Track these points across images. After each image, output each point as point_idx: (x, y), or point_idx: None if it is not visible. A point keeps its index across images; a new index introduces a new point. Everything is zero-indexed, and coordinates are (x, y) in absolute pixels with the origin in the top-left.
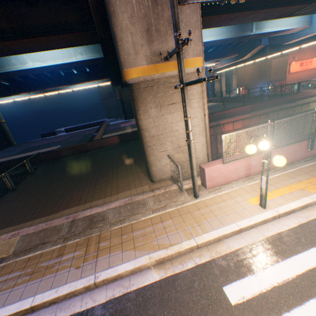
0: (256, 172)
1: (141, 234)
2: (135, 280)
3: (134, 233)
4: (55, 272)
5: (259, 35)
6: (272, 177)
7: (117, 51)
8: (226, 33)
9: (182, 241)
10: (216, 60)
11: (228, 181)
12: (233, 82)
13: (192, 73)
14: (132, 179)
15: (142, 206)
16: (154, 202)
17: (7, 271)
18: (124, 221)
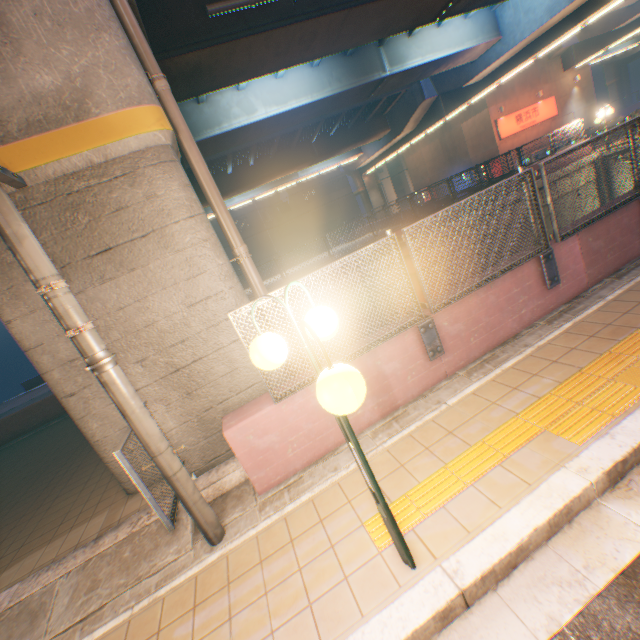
0: (416, 391)
1: None
2: None
3: None
4: None
5: (403, 75)
6: (458, 401)
7: None
8: (331, 84)
9: None
10: (351, 149)
11: (330, 445)
12: (409, 185)
13: (139, 153)
14: (87, 493)
15: (25, 629)
16: (73, 598)
17: None
18: None
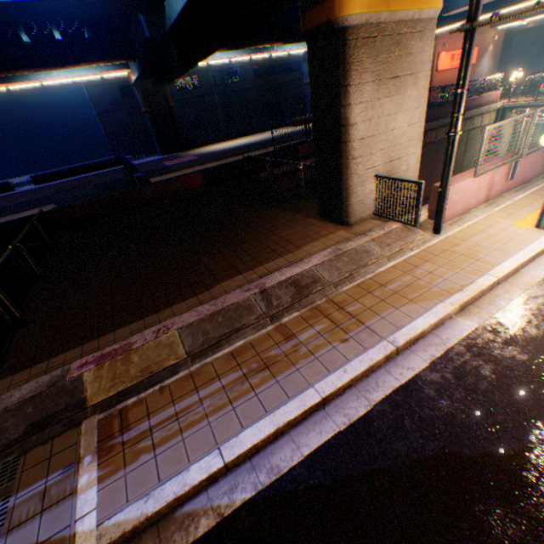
0: (495, 195)
1: (403, 286)
2: (444, 334)
3: (388, 287)
4: (310, 355)
5: None
6: (518, 199)
7: None
8: None
9: (474, 280)
10: None
11: (466, 209)
12: None
13: (429, 20)
14: (302, 229)
15: (367, 255)
16: (381, 248)
17: (207, 378)
18: (354, 278)
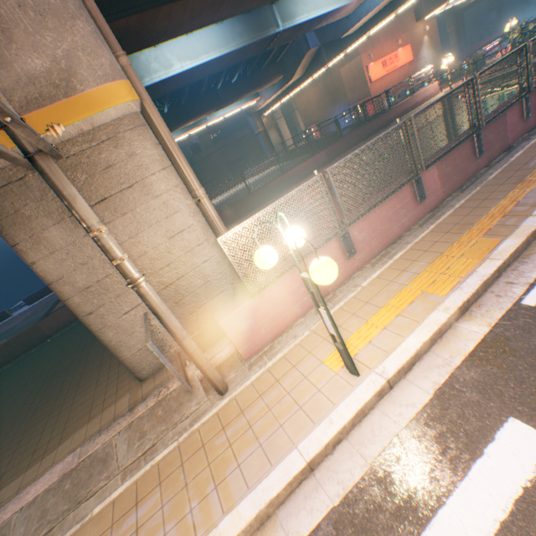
0: (339, 281)
1: None
2: None
3: None
4: None
5: (293, 30)
6: (368, 283)
7: None
8: (234, 39)
9: None
10: (251, 94)
11: (288, 323)
12: (300, 123)
13: (118, 120)
14: (102, 388)
15: (101, 469)
16: (130, 445)
17: None
18: None
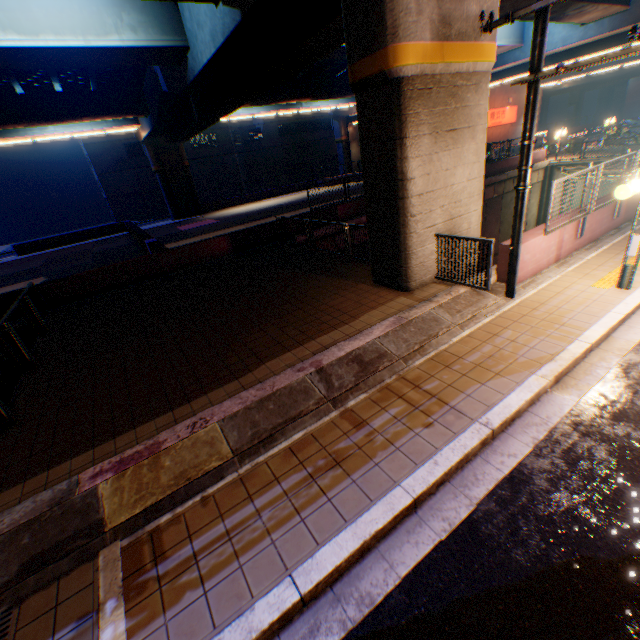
0: (565, 254)
1: (484, 357)
2: (543, 412)
3: (468, 359)
4: (389, 445)
5: None
6: (591, 258)
7: (380, 1)
8: None
9: (564, 347)
10: None
11: (537, 270)
12: None
13: (483, 73)
14: (354, 296)
15: (436, 324)
16: (451, 315)
17: (262, 482)
18: (425, 351)
